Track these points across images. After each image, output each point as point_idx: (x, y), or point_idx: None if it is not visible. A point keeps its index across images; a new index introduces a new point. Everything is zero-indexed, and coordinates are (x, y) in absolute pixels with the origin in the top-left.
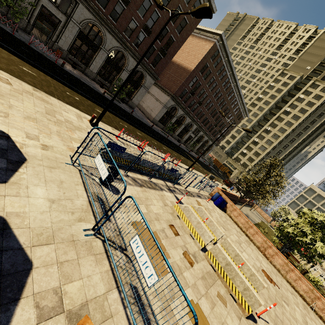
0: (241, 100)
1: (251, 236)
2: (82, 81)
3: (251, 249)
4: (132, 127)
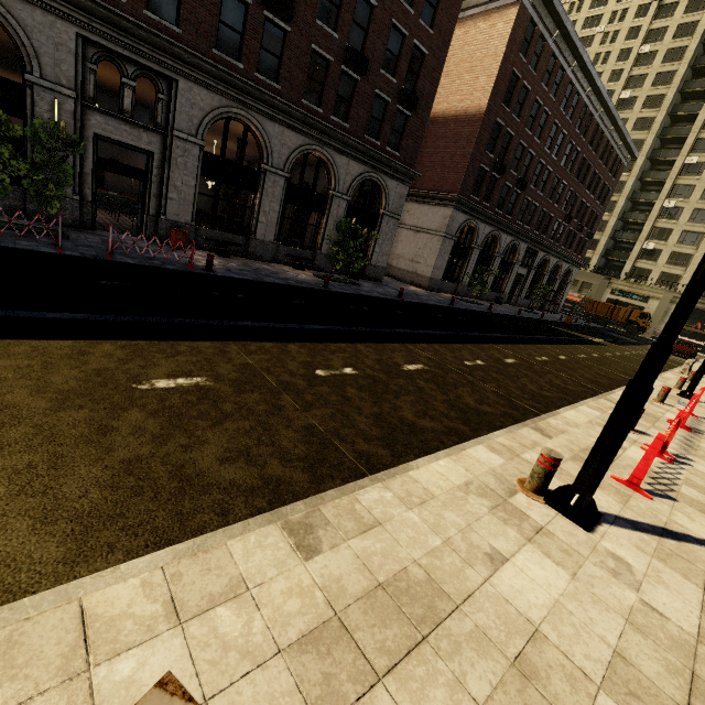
0: (613, 124)
1: None
2: (270, 282)
3: None
4: (473, 347)
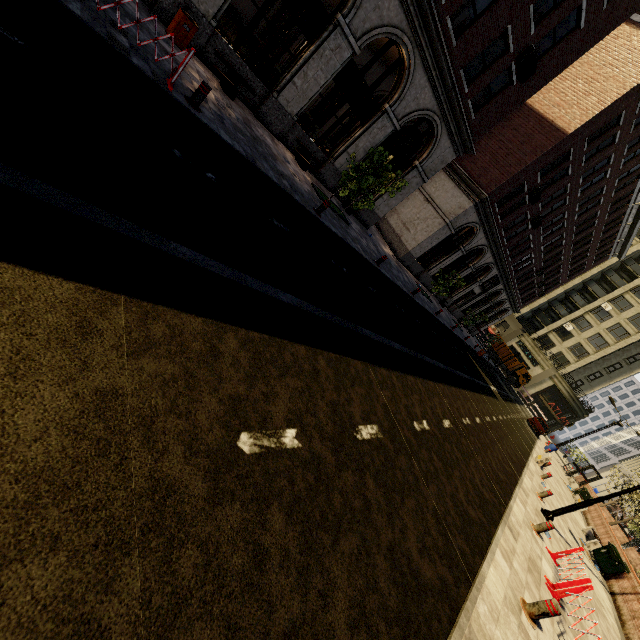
0: (634, 221)
1: None
2: (262, 171)
3: None
4: (422, 385)
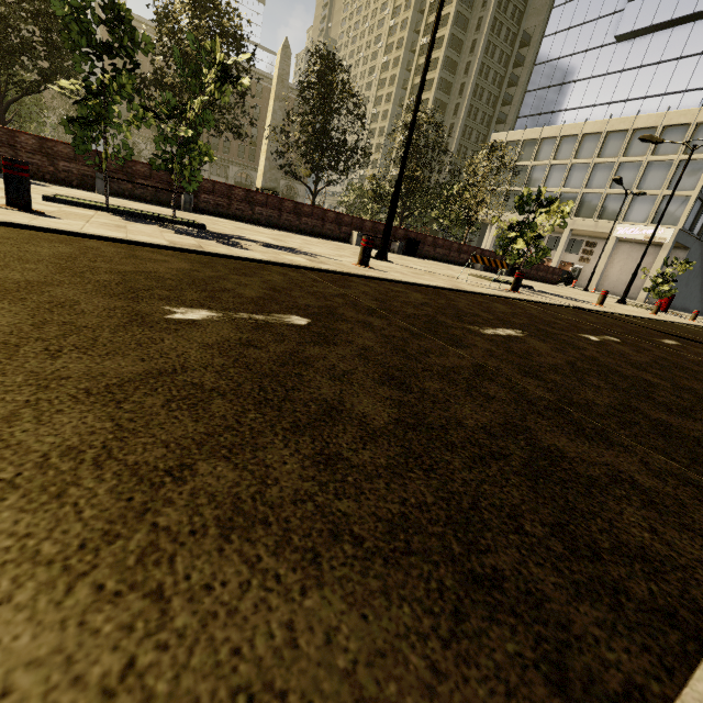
0: (266, 77)
1: None
2: None
3: None
4: None
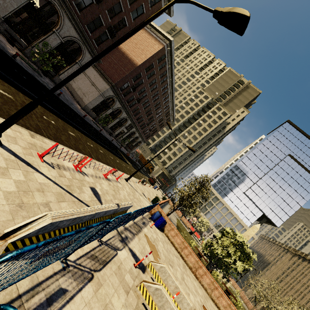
0: (173, 107)
1: (185, 257)
2: None
3: (189, 277)
4: (62, 121)
